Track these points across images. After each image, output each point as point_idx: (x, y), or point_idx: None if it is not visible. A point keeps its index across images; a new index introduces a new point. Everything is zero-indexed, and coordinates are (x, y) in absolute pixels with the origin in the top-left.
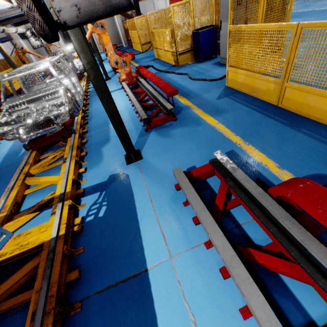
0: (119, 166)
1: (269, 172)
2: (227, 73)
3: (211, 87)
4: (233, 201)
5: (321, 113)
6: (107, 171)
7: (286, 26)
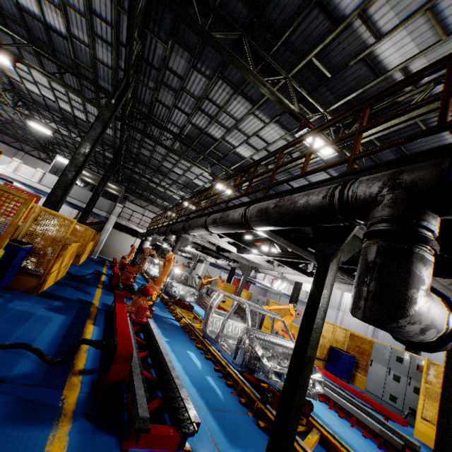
0: None
1: None
2: (418, 423)
3: (397, 427)
4: None
5: None
6: None
7: None
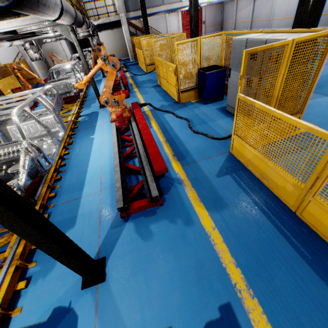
0: (71, 289)
1: None
2: (232, 140)
3: (212, 149)
4: None
5: None
6: (52, 296)
7: (320, 134)
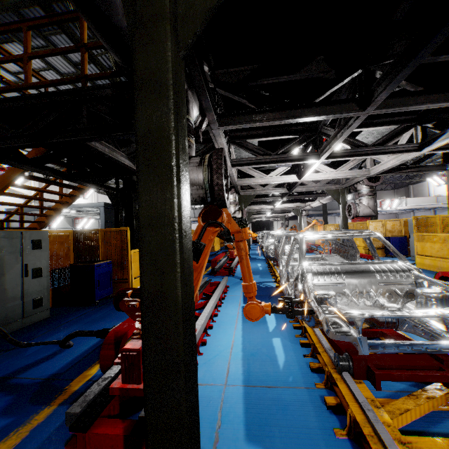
0: None
1: None
2: (416, 259)
3: None
4: None
5: None
6: None
7: (447, 234)
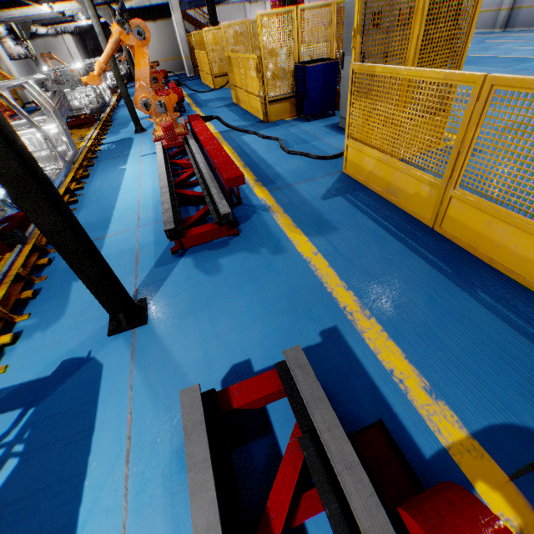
0: (92, 338)
1: (406, 403)
2: (346, 149)
3: (316, 170)
4: (314, 494)
5: (517, 263)
6: (60, 349)
7: (461, 77)
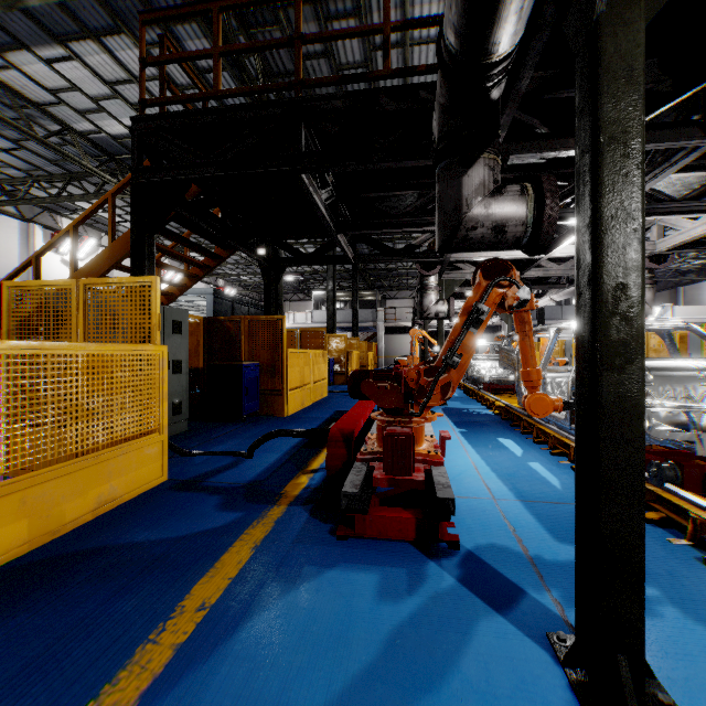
0: None
1: None
2: None
3: None
4: None
5: None
6: None
7: None
